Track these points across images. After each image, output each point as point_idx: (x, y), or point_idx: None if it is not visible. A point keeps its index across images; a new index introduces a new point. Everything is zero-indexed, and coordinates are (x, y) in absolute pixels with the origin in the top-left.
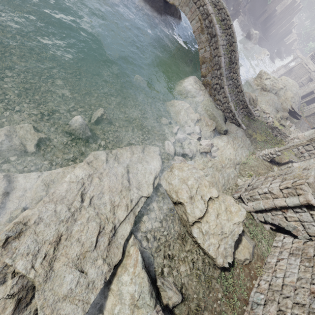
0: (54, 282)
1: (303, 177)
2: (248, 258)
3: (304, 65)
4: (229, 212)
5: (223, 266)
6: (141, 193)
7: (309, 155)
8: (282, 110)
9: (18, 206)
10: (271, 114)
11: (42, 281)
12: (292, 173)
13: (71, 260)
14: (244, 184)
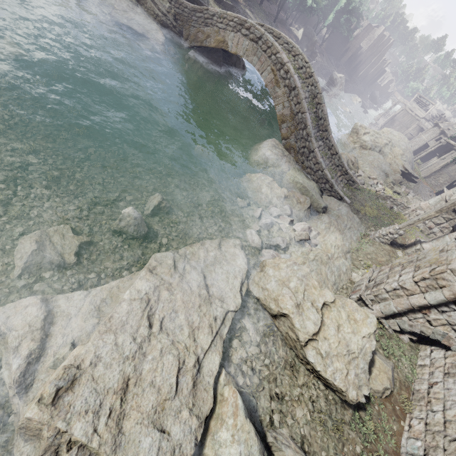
0: (126, 452)
1: (443, 262)
2: (388, 386)
3: (409, 111)
4: (353, 322)
5: (358, 401)
6: (226, 307)
7: (441, 230)
8: (392, 173)
9: (63, 342)
10: (380, 180)
11: (110, 452)
12: (426, 257)
13: (146, 414)
14: (363, 280)
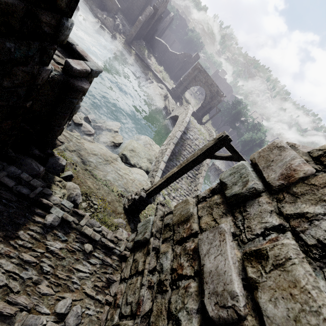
0: None
1: None
2: None
3: None
4: None
5: None
6: None
7: None
8: None
9: None
10: None
11: None
12: None
13: None
14: None
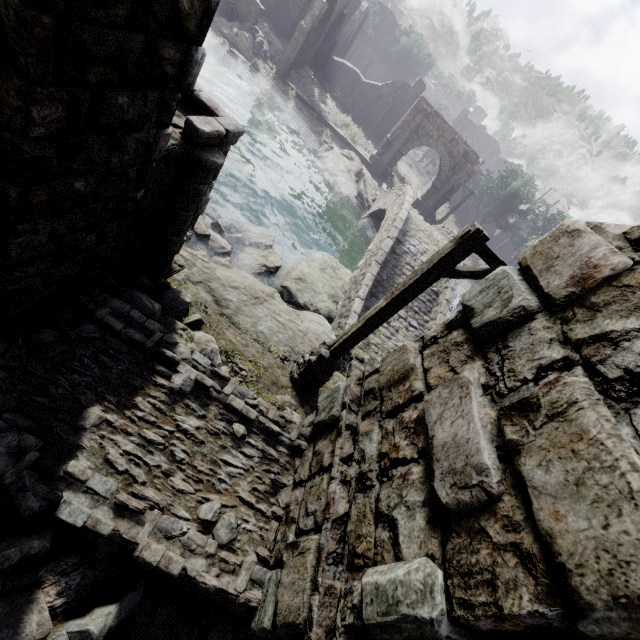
0: None
1: None
2: None
3: None
4: None
5: None
6: None
7: None
8: None
9: None
10: None
11: None
12: None
13: None
14: None
